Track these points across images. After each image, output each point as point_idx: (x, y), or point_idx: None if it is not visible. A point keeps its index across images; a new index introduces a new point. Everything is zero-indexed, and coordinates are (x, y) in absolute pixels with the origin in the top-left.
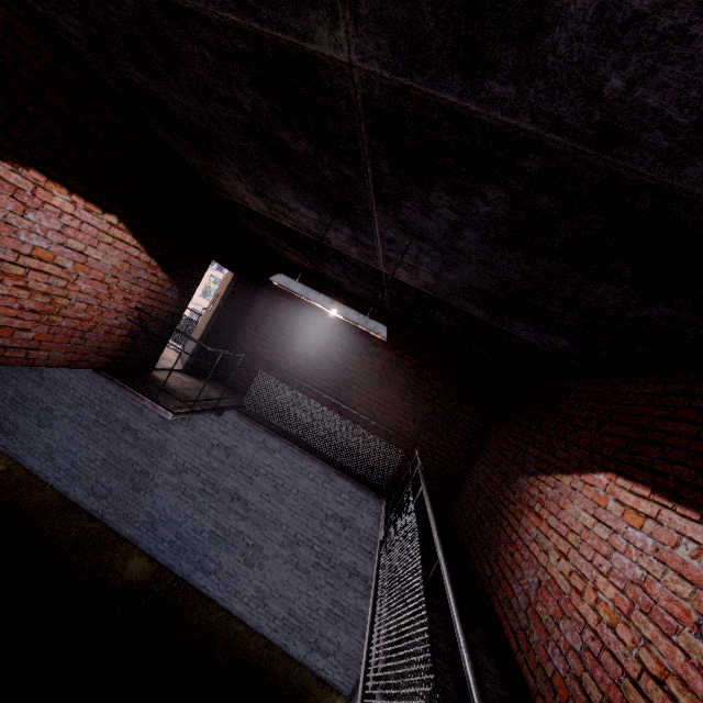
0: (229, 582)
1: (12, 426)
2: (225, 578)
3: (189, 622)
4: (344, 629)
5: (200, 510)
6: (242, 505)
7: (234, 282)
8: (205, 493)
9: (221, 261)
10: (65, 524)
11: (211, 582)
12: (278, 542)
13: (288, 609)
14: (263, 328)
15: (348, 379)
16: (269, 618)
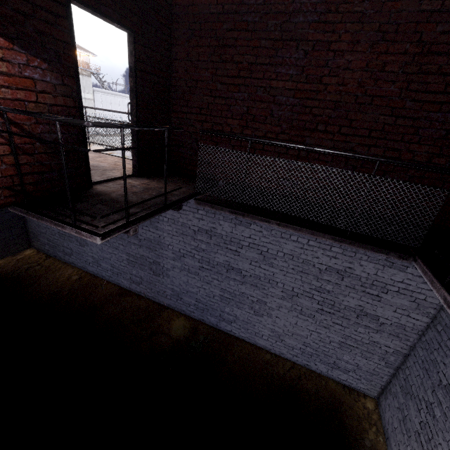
0: (247, 327)
1: (69, 250)
2: (243, 325)
3: (227, 361)
4: (360, 355)
5: (206, 282)
6: (237, 274)
7: (132, 45)
8: (205, 269)
9: (88, 4)
10: (123, 307)
11: (234, 328)
12: (278, 296)
13: (302, 342)
14: (193, 101)
15: (310, 120)
16: (288, 349)
